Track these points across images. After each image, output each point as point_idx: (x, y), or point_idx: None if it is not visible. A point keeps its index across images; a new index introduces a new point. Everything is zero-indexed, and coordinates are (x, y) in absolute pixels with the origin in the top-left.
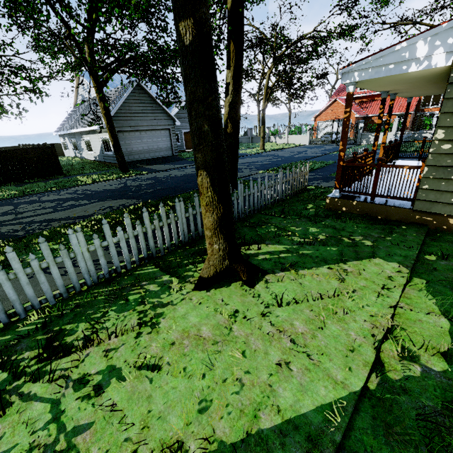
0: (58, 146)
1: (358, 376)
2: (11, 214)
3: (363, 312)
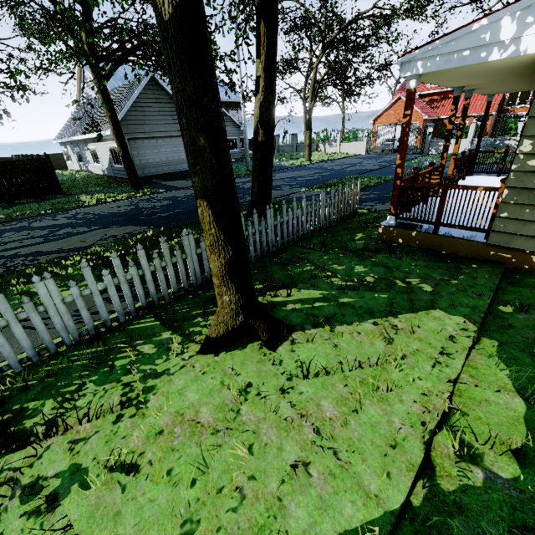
0: (60, 157)
1: (398, 486)
2: None
3: (413, 388)
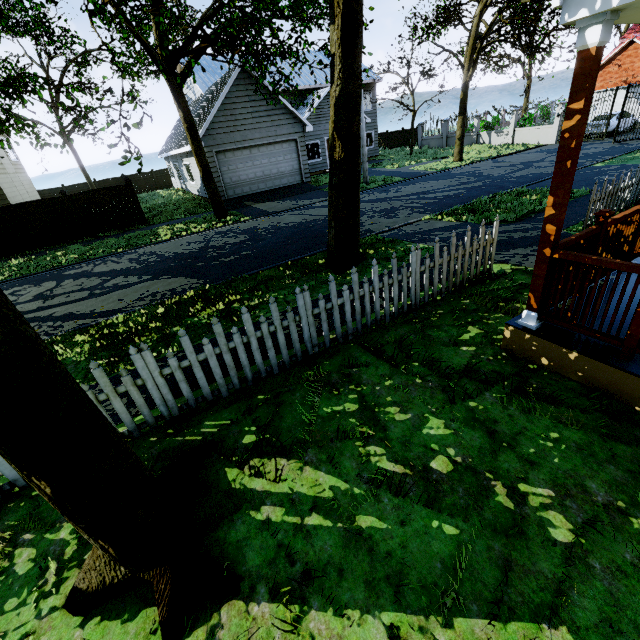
0: (167, 173)
1: None
2: (41, 299)
3: None
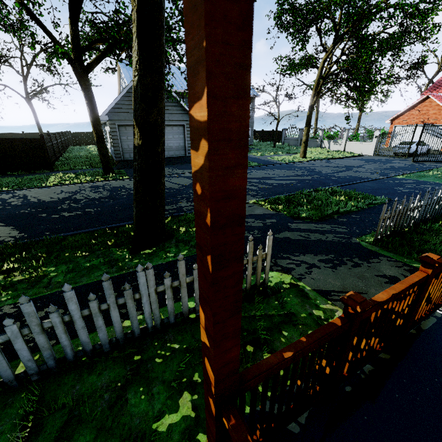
0: None
1: None
2: None
3: None
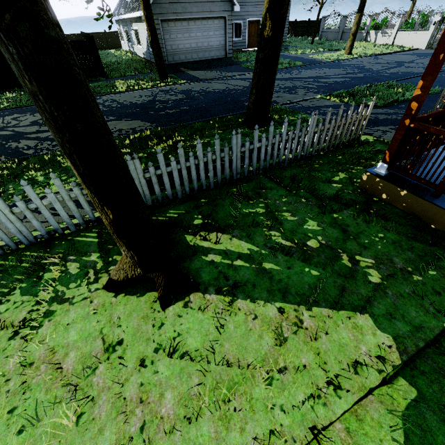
0: (116, 36)
1: None
2: (37, 125)
3: (265, 418)
